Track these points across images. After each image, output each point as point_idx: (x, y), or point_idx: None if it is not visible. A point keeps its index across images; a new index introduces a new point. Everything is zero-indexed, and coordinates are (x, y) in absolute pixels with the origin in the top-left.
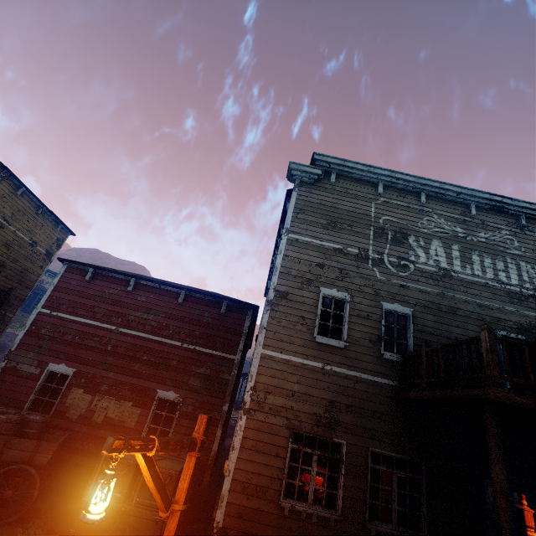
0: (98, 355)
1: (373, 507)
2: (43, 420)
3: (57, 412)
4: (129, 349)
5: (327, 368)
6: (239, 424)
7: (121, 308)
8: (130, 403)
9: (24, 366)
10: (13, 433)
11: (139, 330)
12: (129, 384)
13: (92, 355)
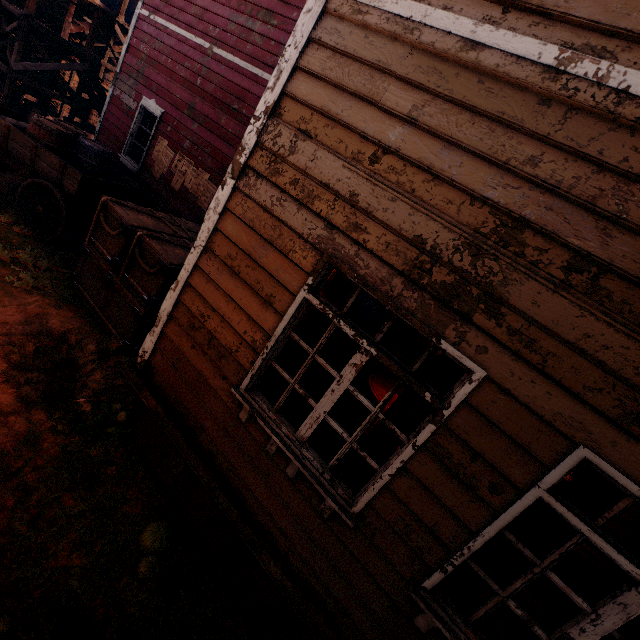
0: (186, 92)
1: (475, 576)
2: (99, 153)
3: (146, 165)
4: (219, 88)
5: (575, 75)
6: (217, 196)
7: (221, 7)
8: (207, 175)
9: (125, 97)
10: (50, 145)
11: (237, 53)
12: (211, 147)
13: (180, 91)
